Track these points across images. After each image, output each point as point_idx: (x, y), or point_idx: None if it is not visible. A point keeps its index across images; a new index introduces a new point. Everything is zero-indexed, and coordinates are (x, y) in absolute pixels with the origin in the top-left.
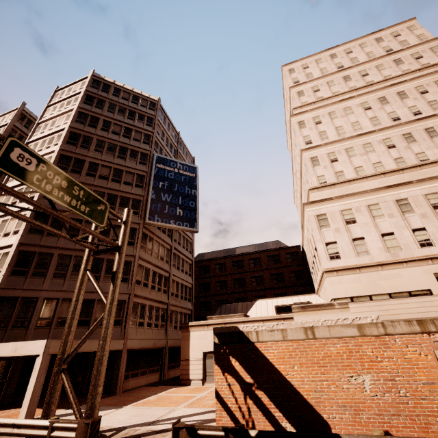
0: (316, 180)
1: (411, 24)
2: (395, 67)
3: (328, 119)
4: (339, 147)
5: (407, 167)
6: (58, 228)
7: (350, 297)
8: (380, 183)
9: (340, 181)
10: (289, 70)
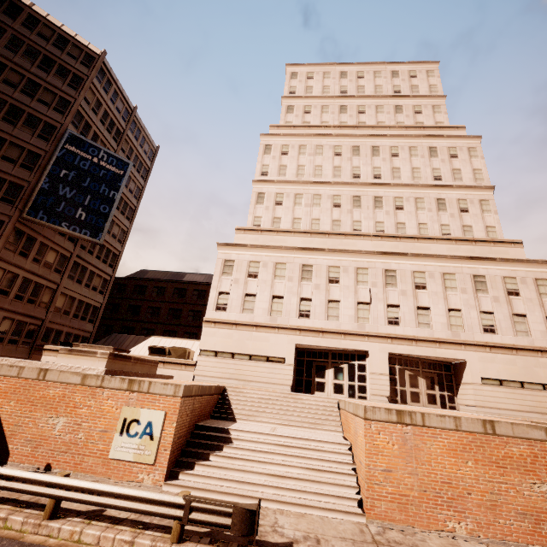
0: (252, 220)
1: (432, 68)
2: (393, 114)
3: (296, 152)
4: (291, 190)
5: (335, 232)
6: None
7: (216, 351)
8: (304, 242)
9: (269, 228)
10: (291, 74)
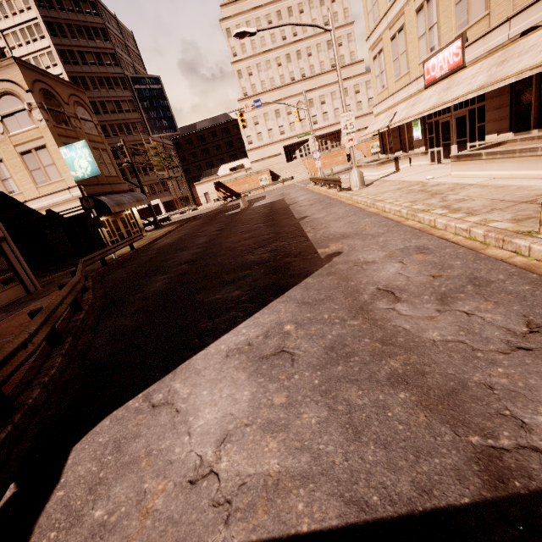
0: (241, 91)
1: None
2: None
3: None
4: (253, 62)
5: (283, 85)
6: (117, 155)
7: (256, 160)
8: (271, 96)
9: (253, 94)
10: None
